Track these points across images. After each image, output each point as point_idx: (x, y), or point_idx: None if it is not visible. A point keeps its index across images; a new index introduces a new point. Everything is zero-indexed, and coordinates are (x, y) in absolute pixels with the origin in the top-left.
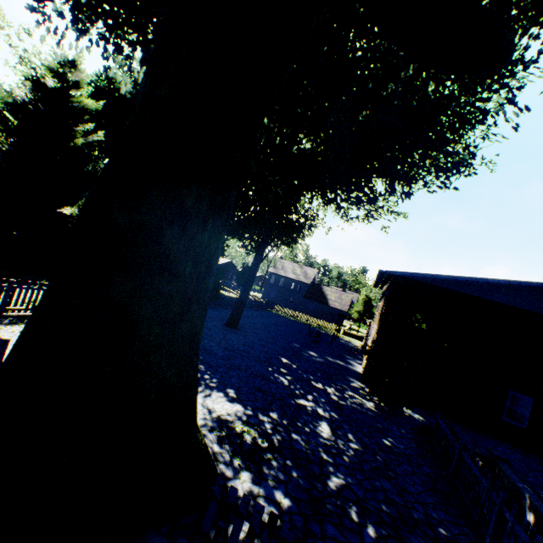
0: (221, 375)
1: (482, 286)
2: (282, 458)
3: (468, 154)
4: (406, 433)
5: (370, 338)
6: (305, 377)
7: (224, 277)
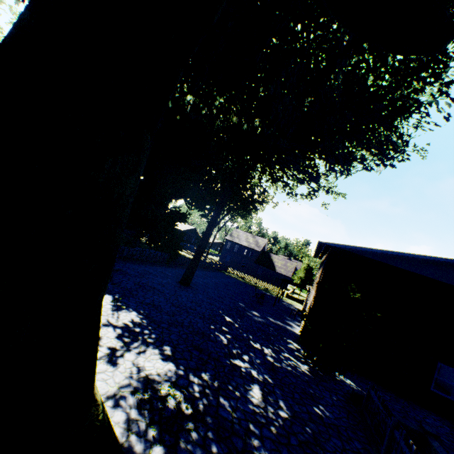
0: (161, 331)
1: (412, 261)
2: (204, 428)
3: (402, 142)
4: (338, 400)
5: (308, 303)
6: (245, 336)
7: (183, 240)
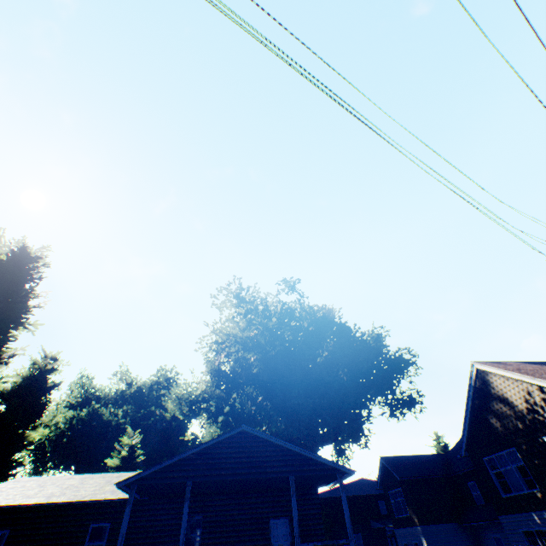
0: None
1: (331, 491)
2: None
3: None
4: None
5: None
6: None
7: None
